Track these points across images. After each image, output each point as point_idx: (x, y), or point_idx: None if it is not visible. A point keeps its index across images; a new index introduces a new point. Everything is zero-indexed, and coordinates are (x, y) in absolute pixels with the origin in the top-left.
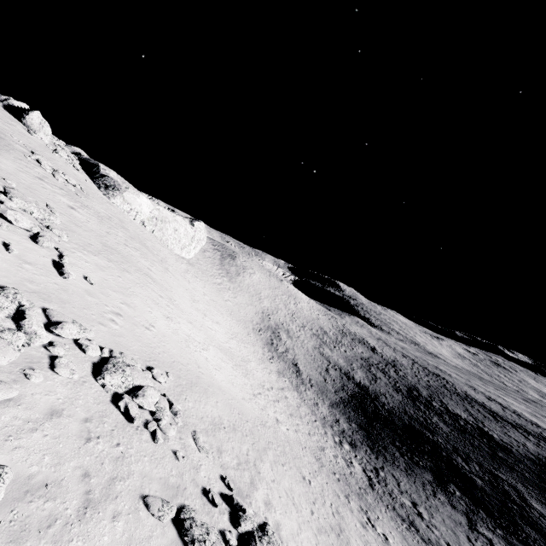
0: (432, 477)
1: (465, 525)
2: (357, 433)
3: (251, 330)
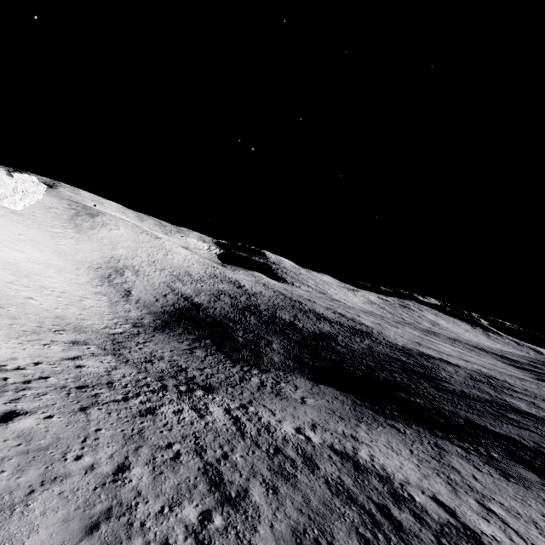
0: (196, 337)
1: (182, 348)
2: (154, 324)
3: (85, 267)
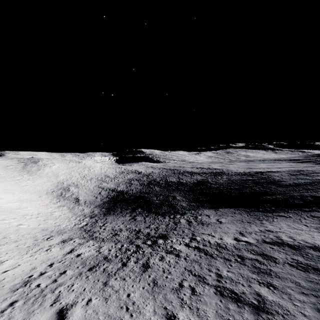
0: (131, 210)
1: (128, 219)
2: (102, 212)
3: (44, 194)
